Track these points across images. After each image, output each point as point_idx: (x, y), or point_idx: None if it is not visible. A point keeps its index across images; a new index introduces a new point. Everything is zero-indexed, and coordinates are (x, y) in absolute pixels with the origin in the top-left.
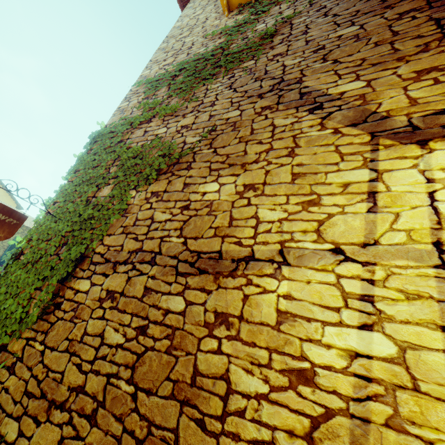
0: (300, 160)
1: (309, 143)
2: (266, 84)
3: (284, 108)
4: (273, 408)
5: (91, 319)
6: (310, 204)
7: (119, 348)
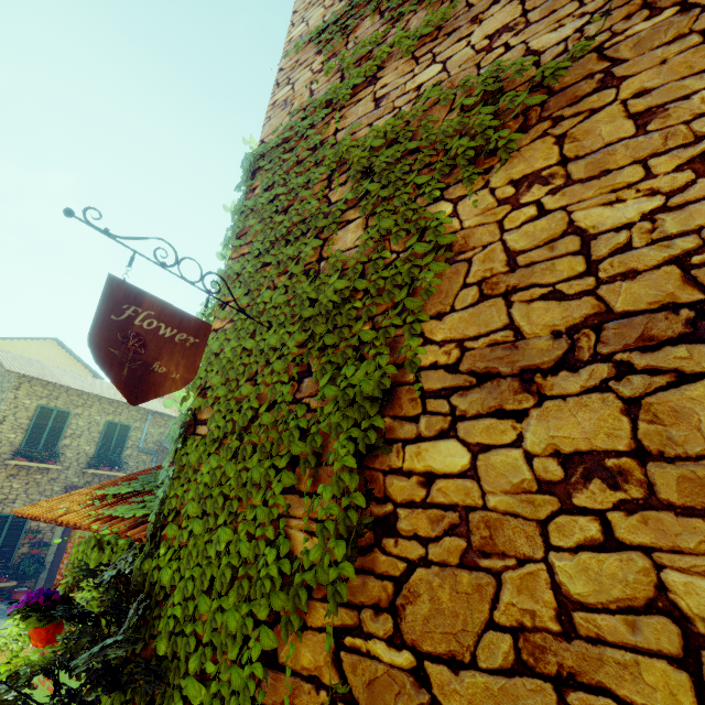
0: None
1: None
2: None
3: None
4: None
5: (556, 553)
6: None
7: None
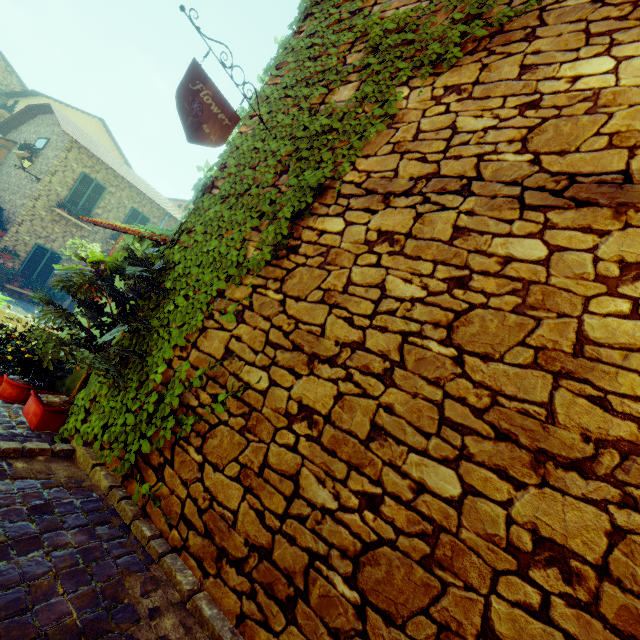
0: None
1: None
2: None
3: None
4: None
5: (356, 266)
6: None
7: (416, 302)
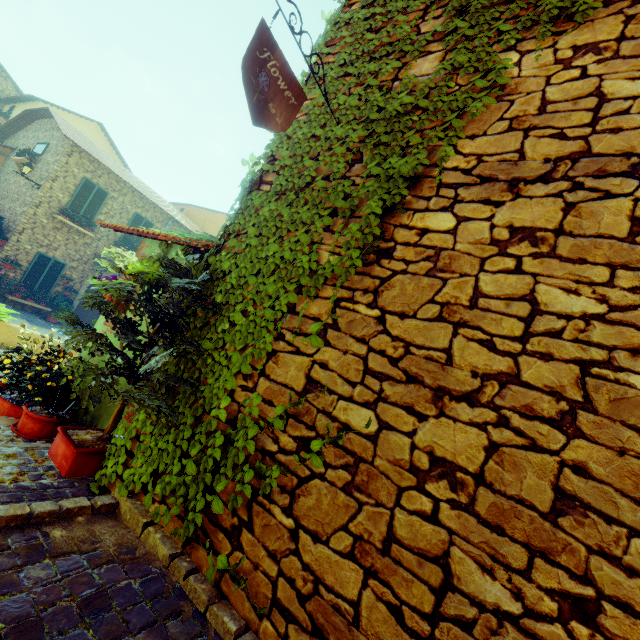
0: None
1: None
2: None
3: None
4: None
5: (484, 273)
6: None
7: (593, 320)
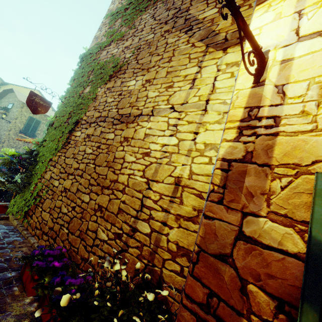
0: (172, 64)
1: (179, 53)
2: (171, 13)
3: (174, 31)
4: (136, 164)
5: (81, 146)
6: (169, 87)
7: (90, 154)
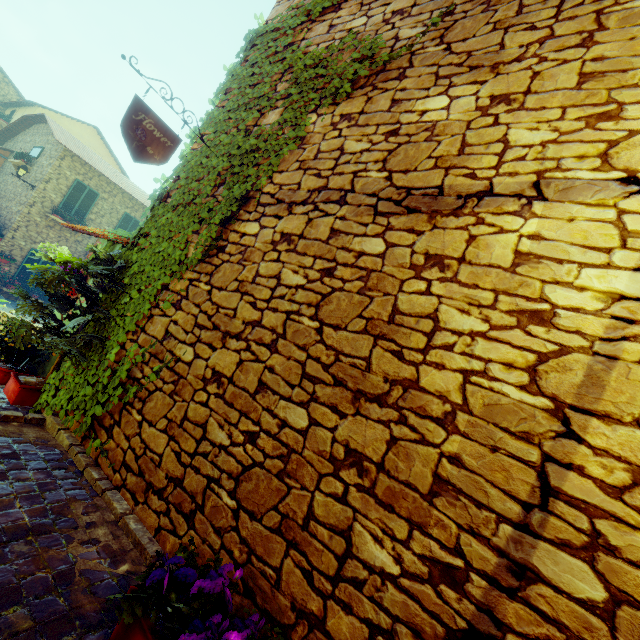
0: (601, 51)
1: (625, 21)
2: None
3: None
4: (491, 344)
5: (263, 262)
6: (601, 118)
7: (299, 288)
